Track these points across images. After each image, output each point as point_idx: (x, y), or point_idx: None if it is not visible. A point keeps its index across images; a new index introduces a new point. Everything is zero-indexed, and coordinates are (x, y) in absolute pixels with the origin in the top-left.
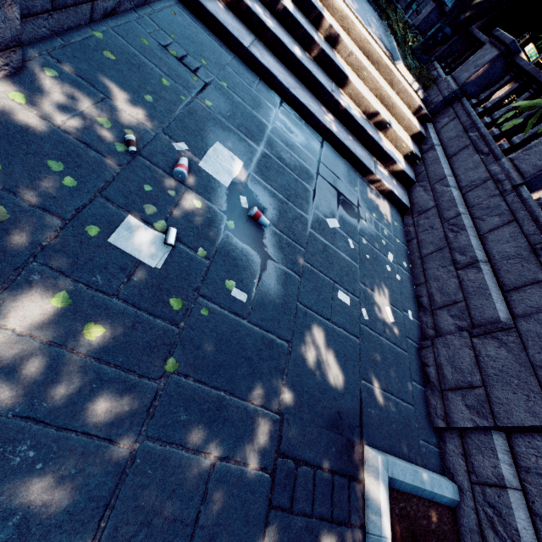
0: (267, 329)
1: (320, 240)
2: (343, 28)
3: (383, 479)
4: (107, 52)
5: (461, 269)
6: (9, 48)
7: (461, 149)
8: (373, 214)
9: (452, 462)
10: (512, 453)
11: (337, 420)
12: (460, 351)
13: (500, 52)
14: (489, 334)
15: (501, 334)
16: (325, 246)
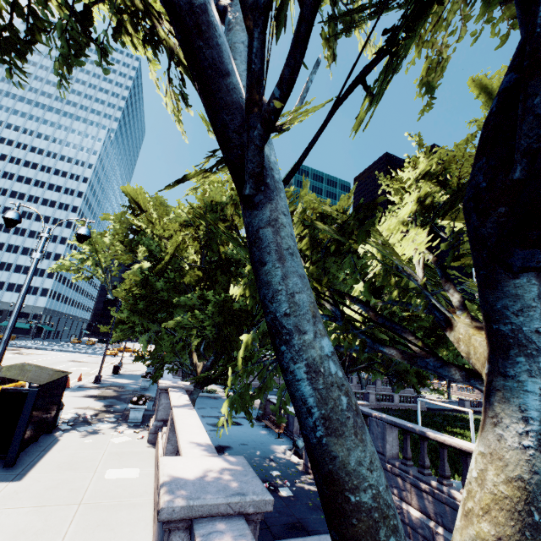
0: None
1: None
2: None
3: None
4: None
5: None
6: None
7: None
8: None
9: None
10: None
11: None
12: None
13: None
14: None
15: None
16: None
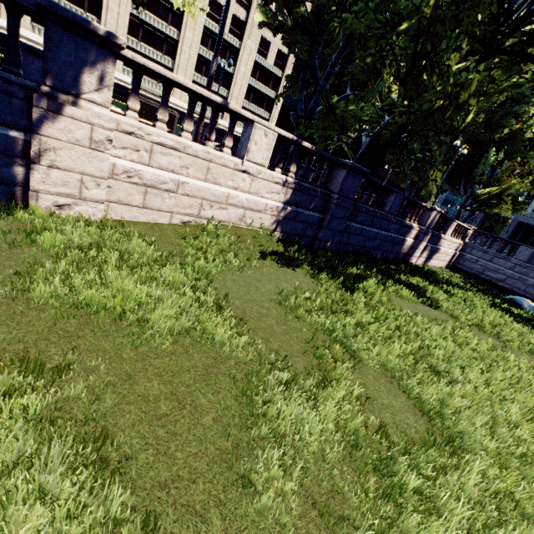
0: None
1: None
2: None
3: None
4: None
5: None
6: None
7: None
8: None
9: None
10: None
11: None
12: None
13: (487, 239)
14: None
15: None
16: None
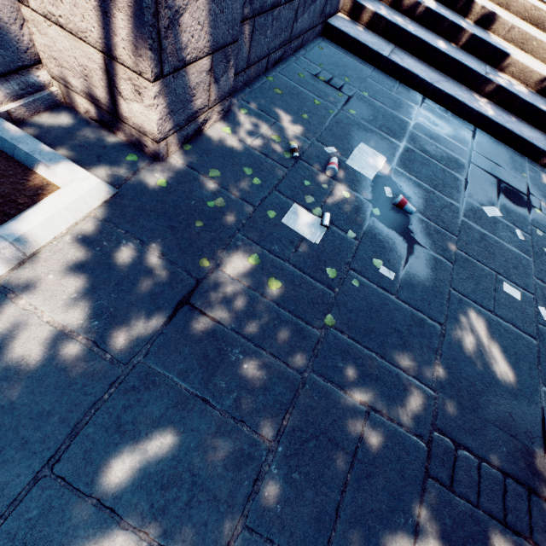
0: (416, 307)
1: (476, 229)
2: (499, 5)
3: None
4: (276, 89)
5: None
6: (225, 98)
7: None
8: None
9: None
10: None
11: (508, 420)
12: None
13: None
14: None
15: None
16: (483, 236)
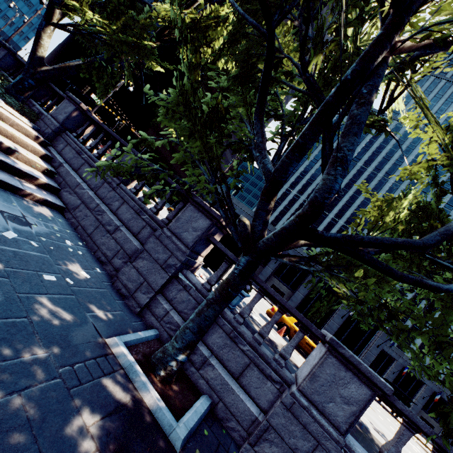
0: (4, 317)
1: (8, 250)
2: None
3: (121, 344)
4: None
5: (113, 233)
6: None
7: (82, 165)
8: (39, 219)
9: (150, 322)
10: (166, 298)
11: (84, 337)
12: (130, 272)
13: (76, 107)
14: (138, 257)
15: (142, 255)
16: (15, 252)
